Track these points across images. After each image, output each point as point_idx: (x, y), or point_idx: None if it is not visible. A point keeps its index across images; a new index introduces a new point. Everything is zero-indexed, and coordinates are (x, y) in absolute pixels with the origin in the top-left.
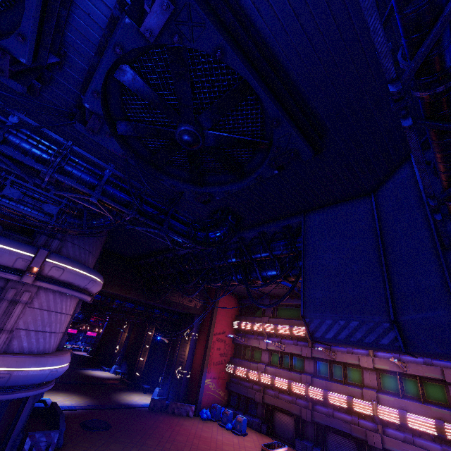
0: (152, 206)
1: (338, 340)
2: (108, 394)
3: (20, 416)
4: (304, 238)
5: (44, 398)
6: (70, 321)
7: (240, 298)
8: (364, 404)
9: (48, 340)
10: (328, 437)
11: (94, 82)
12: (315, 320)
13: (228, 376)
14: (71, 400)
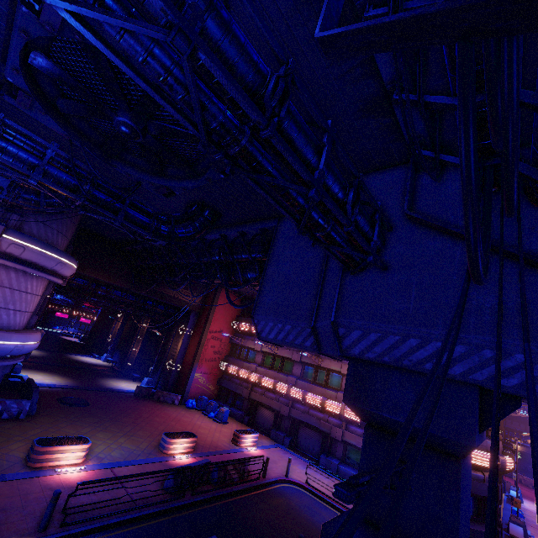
0: (109, 193)
1: (278, 341)
2: (94, 379)
3: None
4: (273, 244)
5: (21, 374)
6: (40, 302)
7: (244, 298)
8: (335, 404)
9: (12, 318)
10: (300, 430)
11: (10, 59)
12: (261, 322)
13: (221, 373)
14: (52, 380)
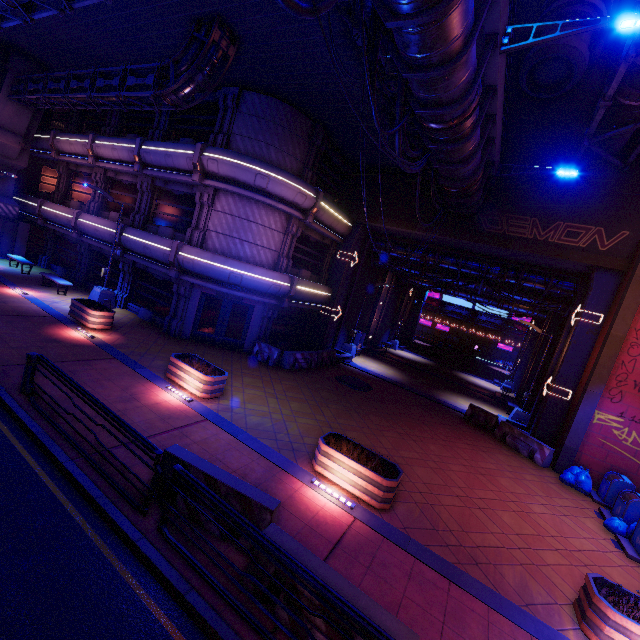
0: None
1: None
2: (440, 388)
3: (250, 322)
4: None
5: (347, 353)
6: (286, 242)
7: None
8: None
9: (241, 248)
10: None
11: None
12: None
13: None
14: (381, 370)
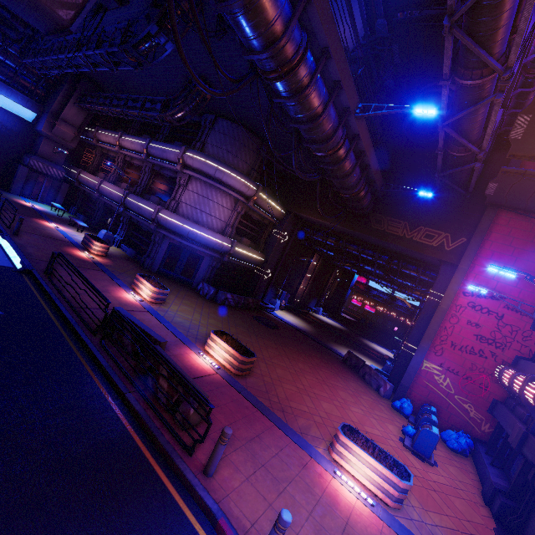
0: None
1: None
2: (337, 343)
3: (200, 268)
4: None
5: (272, 305)
6: (232, 217)
7: None
8: None
9: (200, 216)
10: None
11: None
12: None
13: (502, 392)
14: (295, 322)
